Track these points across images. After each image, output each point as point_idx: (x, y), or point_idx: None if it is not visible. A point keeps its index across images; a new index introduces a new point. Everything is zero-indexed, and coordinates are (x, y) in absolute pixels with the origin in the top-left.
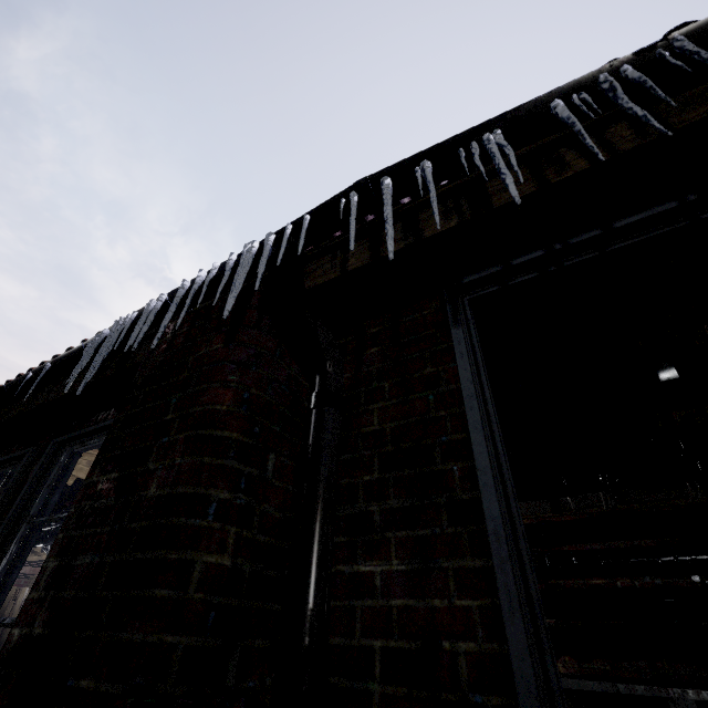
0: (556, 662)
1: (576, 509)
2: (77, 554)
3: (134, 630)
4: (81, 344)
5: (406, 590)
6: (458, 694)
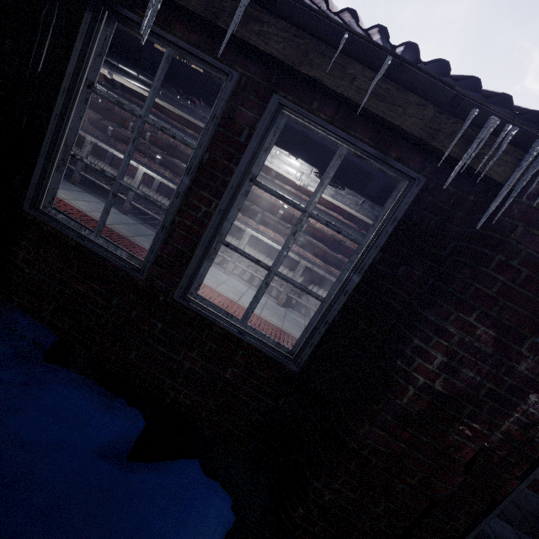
0: None
1: None
2: (463, 366)
3: (500, 421)
4: (462, 98)
5: (537, 409)
6: (532, 436)
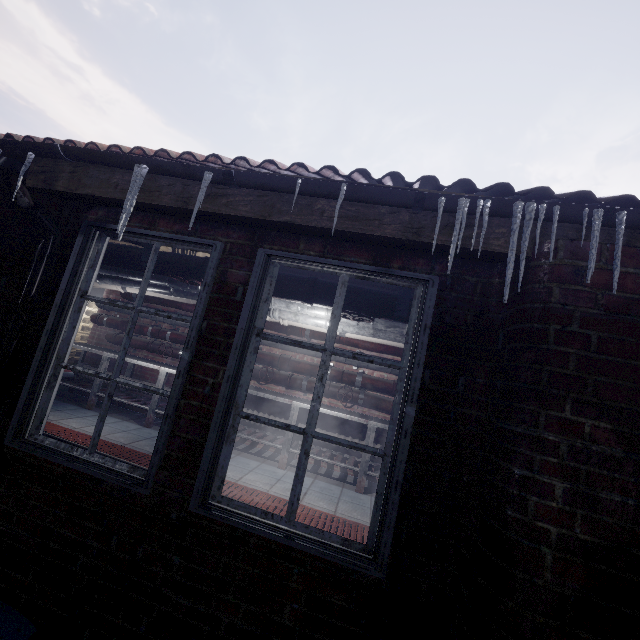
0: None
1: None
2: (597, 488)
3: None
4: (424, 193)
5: None
6: None
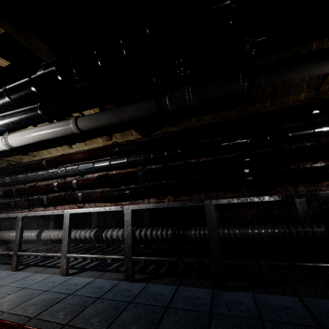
0: (165, 199)
1: (172, 108)
2: None
3: None
4: None
5: None
6: None
